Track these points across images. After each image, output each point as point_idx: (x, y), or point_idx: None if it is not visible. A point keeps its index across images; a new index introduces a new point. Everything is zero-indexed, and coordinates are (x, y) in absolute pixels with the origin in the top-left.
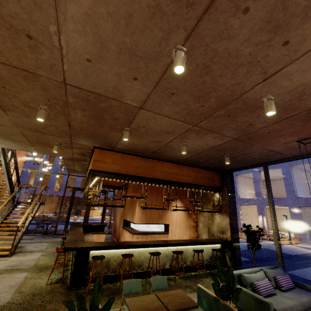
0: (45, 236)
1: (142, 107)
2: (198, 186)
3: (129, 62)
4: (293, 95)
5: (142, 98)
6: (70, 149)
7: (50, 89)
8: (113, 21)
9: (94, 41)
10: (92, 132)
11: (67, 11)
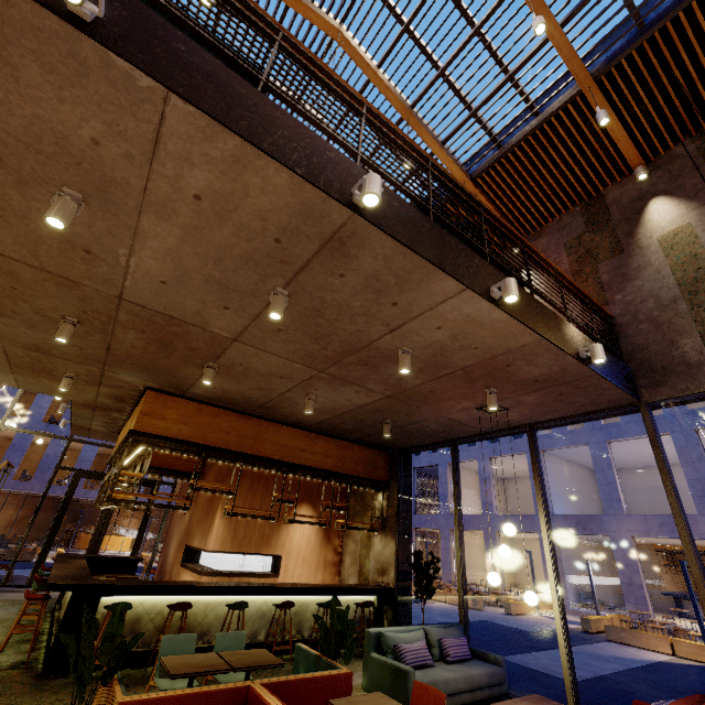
0: None
1: (237, 339)
2: (342, 476)
3: (218, 292)
4: (434, 351)
5: (236, 329)
6: (95, 387)
7: (94, 301)
8: (201, 258)
9: (174, 268)
10: (148, 364)
11: (146, 243)
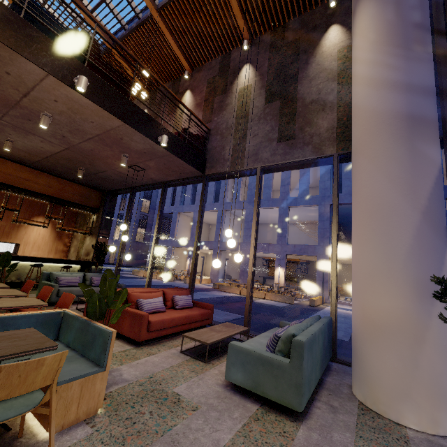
0: None
1: None
2: (61, 200)
3: None
4: (68, 119)
5: None
6: None
7: None
8: None
9: None
10: None
11: None
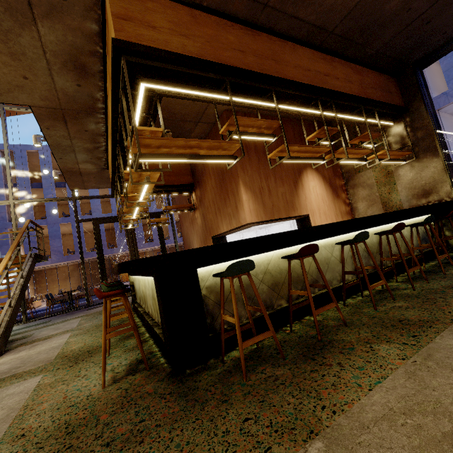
0: (72, 312)
1: None
2: (371, 102)
3: None
4: None
5: None
6: (32, 34)
7: None
8: None
9: None
10: None
11: None
